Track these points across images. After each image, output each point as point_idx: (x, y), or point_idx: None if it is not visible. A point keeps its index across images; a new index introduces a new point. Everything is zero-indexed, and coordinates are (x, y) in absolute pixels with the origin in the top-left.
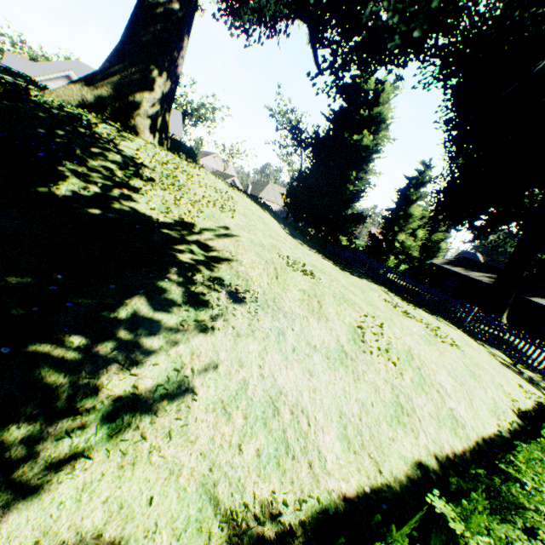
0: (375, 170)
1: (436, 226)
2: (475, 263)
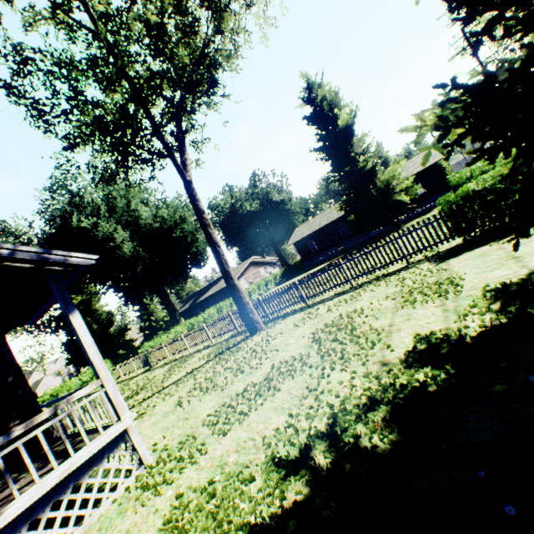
0: (102, 304)
1: (149, 304)
2: (193, 296)
